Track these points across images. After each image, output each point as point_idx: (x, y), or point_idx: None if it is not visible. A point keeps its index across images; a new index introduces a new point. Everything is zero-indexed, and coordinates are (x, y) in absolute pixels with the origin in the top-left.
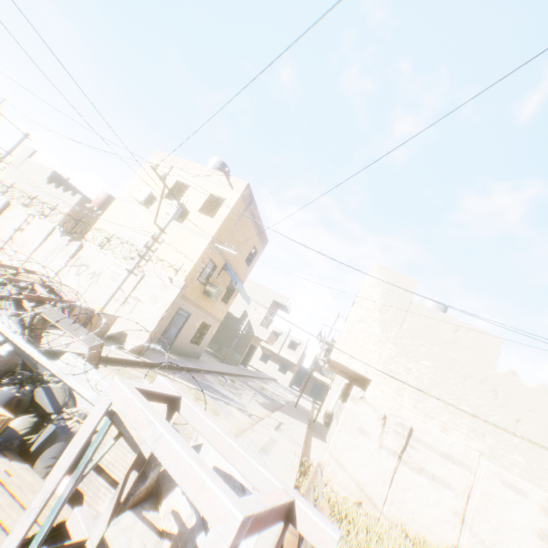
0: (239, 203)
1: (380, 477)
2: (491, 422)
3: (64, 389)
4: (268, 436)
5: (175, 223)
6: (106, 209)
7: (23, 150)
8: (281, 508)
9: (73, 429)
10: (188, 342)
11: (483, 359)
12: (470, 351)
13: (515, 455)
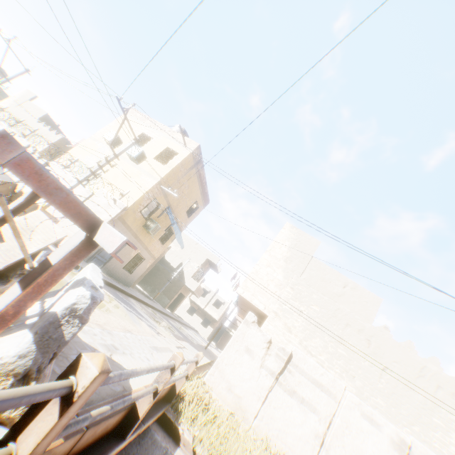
0: (189, 159)
1: (256, 393)
2: (362, 366)
3: None
4: (166, 346)
5: (133, 164)
6: None
7: (26, 94)
8: (79, 206)
9: None
10: (122, 268)
11: (363, 313)
12: (354, 305)
13: (378, 399)
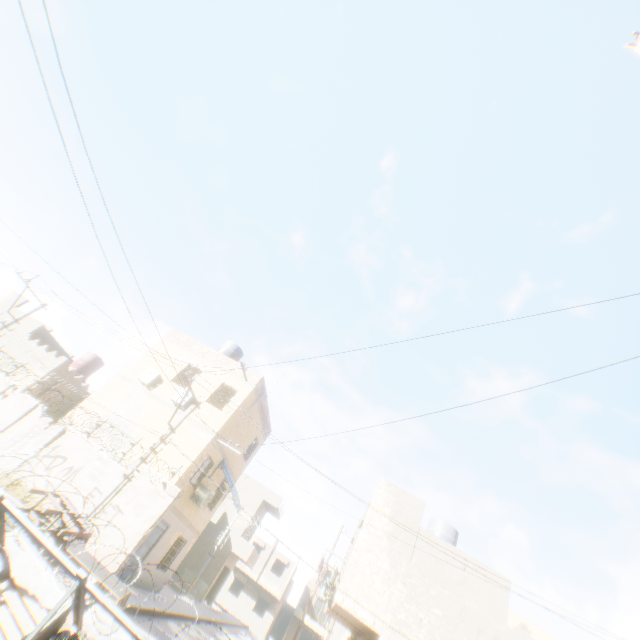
0: (251, 396)
1: None
2: None
3: None
4: None
5: (179, 411)
6: (88, 372)
7: (13, 297)
8: None
9: None
10: (155, 566)
11: (494, 605)
12: (481, 594)
13: None
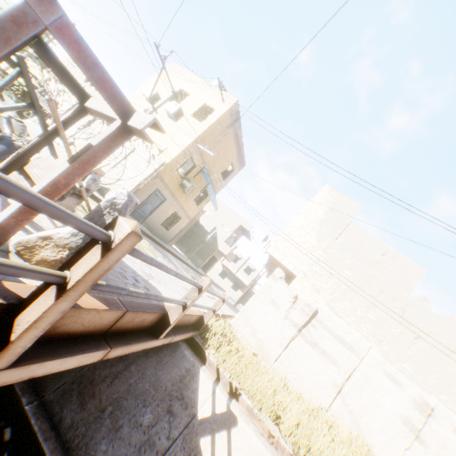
0: (226, 116)
1: (278, 340)
2: (391, 333)
3: (23, 127)
4: None
5: (170, 121)
6: None
7: None
8: (113, 88)
9: (16, 142)
10: (160, 224)
11: (401, 282)
12: (391, 274)
13: (405, 365)
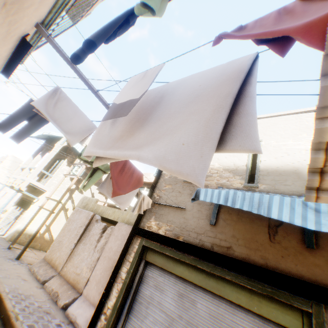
0: None
1: None
2: None
3: None
4: None
5: None
6: None
7: None
8: None
9: None
10: None
11: None
12: None
13: None
